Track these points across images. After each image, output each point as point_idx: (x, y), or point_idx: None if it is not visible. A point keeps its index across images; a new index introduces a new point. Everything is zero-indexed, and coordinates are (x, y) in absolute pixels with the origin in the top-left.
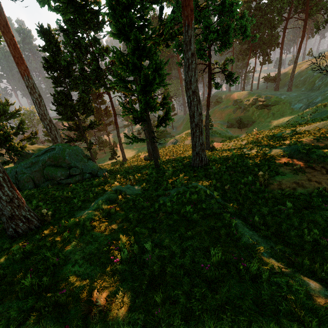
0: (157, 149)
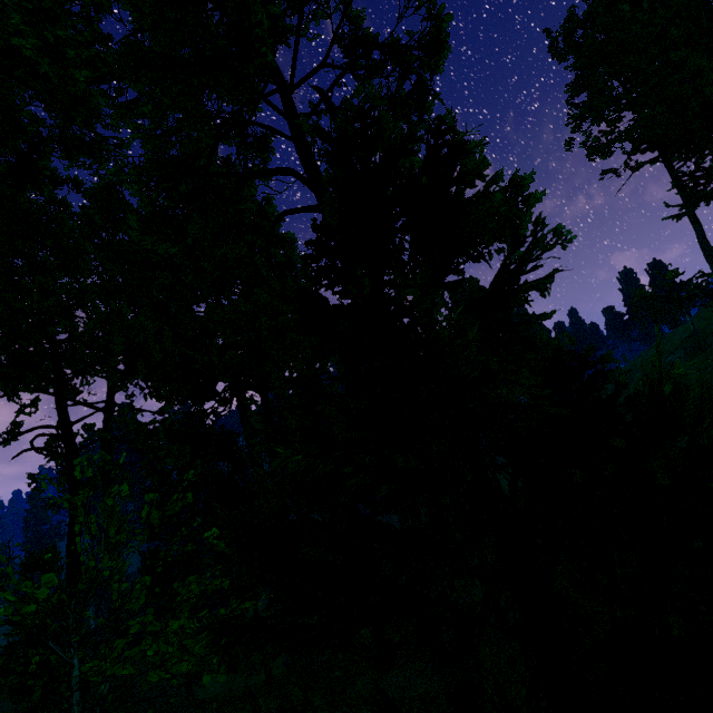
0: None
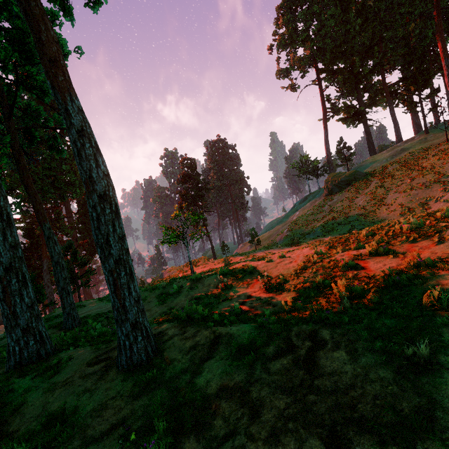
0: None
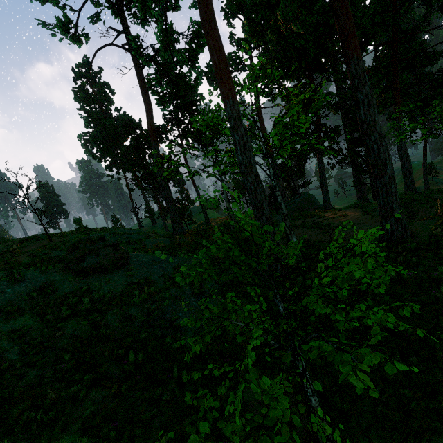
0: (367, 200)
